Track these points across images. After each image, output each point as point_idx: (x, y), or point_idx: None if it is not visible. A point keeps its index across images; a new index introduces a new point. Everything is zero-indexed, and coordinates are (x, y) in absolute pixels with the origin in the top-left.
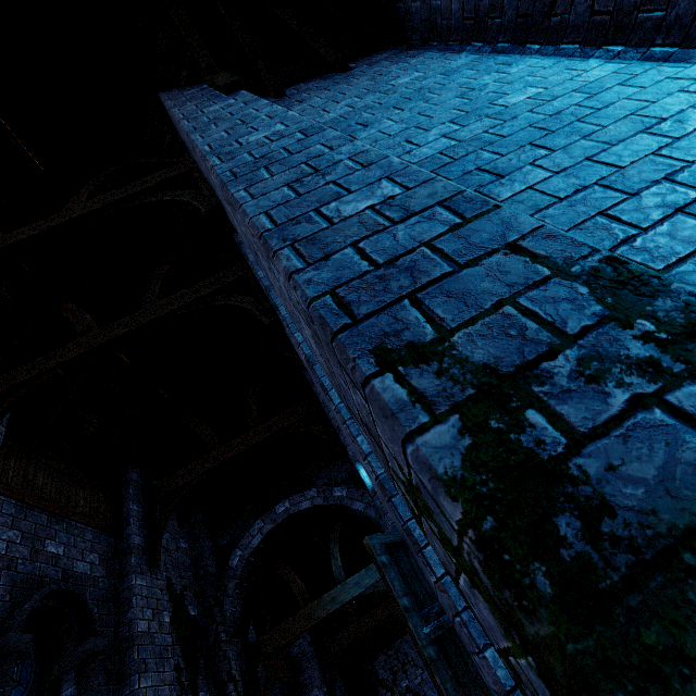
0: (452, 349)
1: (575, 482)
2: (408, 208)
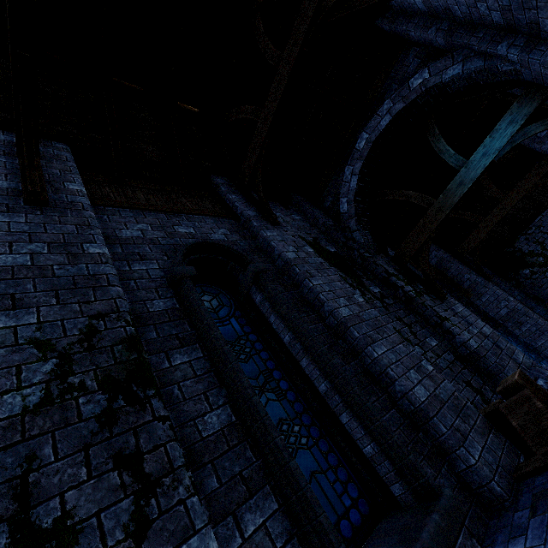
0: None
1: None
2: None
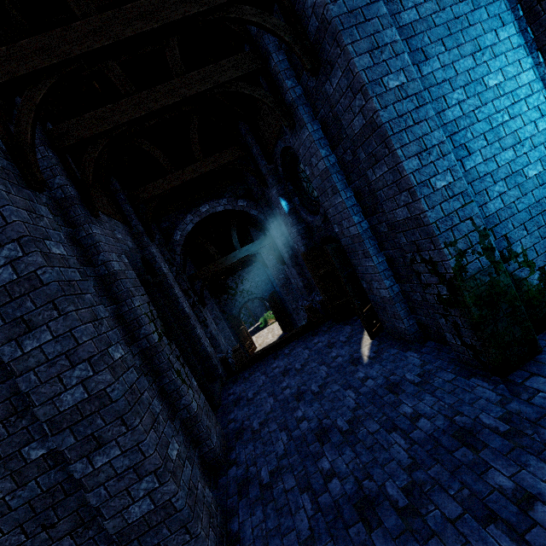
0: (456, 245)
1: (466, 269)
2: (453, 192)
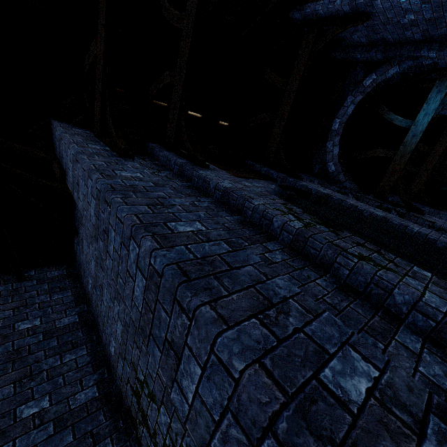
0: None
1: None
2: None
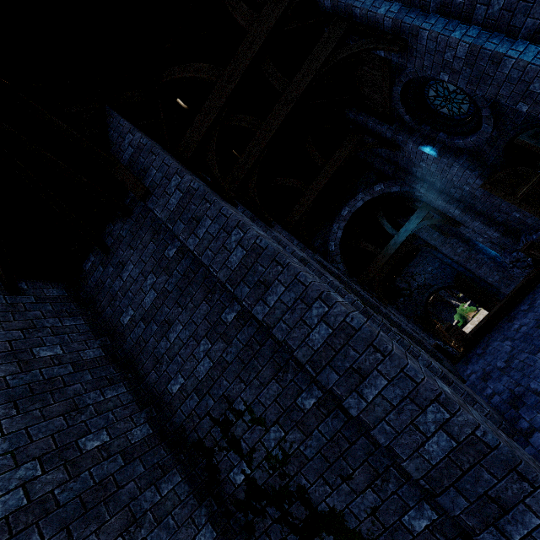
0: None
1: None
2: None
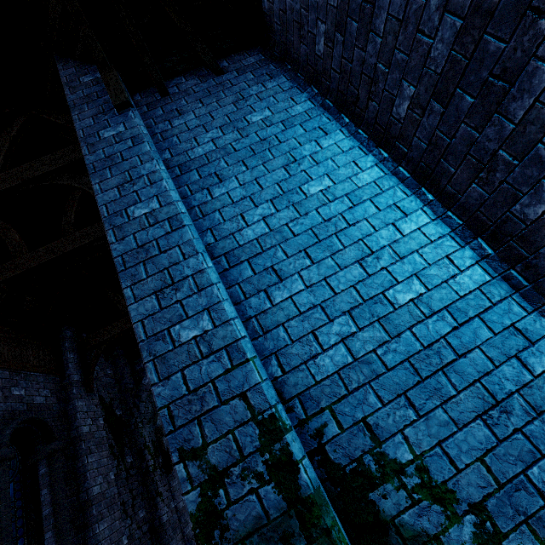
0: (206, 455)
1: (224, 519)
2: (211, 346)
